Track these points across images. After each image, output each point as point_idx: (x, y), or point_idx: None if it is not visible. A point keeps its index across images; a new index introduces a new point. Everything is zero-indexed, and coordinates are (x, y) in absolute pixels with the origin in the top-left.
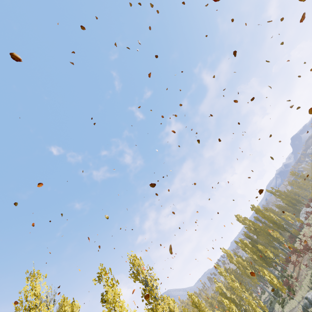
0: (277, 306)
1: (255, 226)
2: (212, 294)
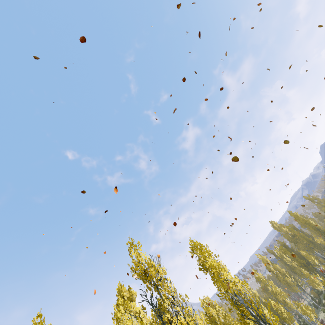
0: (322, 315)
1: (292, 233)
2: None
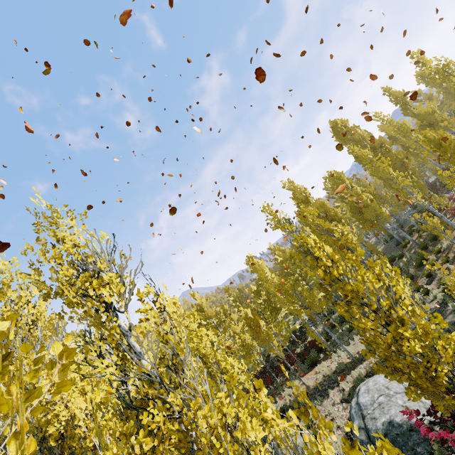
0: None
1: (375, 142)
2: (239, 285)
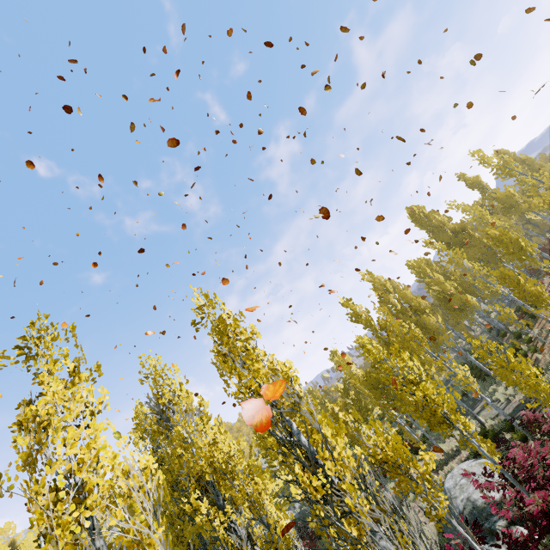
0: (503, 392)
1: (456, 227)
2: (324, 386)
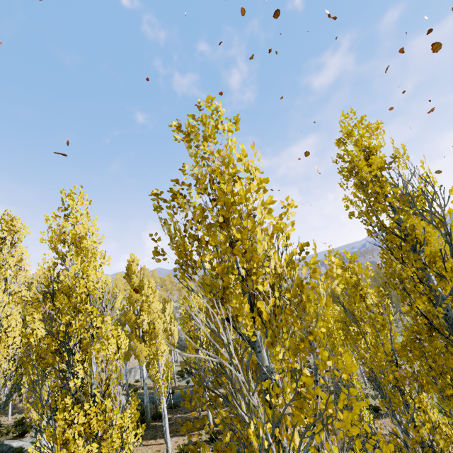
0: None
1: None
2: None
